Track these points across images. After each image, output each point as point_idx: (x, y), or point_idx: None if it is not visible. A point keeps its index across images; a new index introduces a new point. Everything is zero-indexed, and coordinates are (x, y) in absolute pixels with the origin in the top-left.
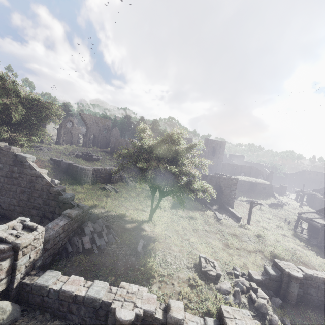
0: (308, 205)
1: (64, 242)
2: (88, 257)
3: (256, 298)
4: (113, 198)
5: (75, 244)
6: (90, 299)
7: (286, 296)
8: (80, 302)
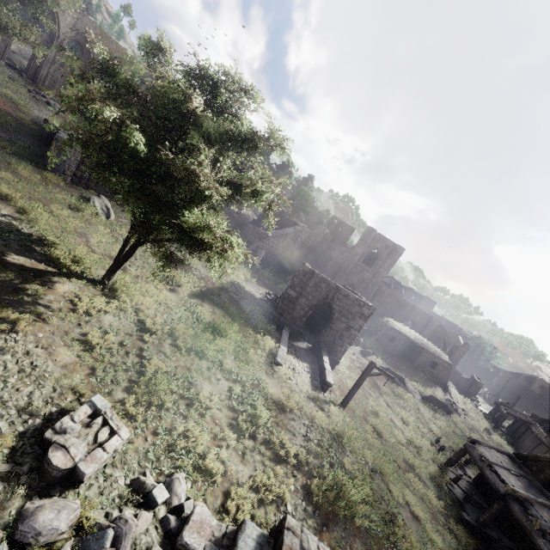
0: (506, 438)
1: None
2: None
3: None
4: (82, 219)
5: None
6: None
7: None
8: None
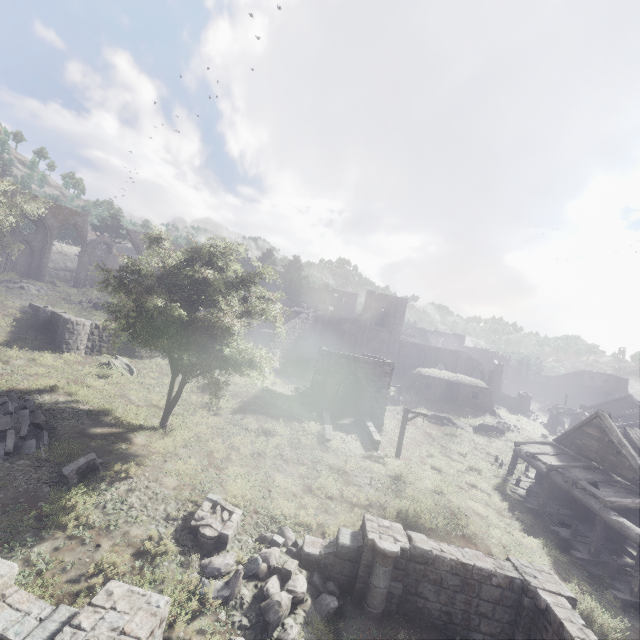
0: None
1: None
2: None
3: (274, 590)
4: (114, 383)
5: None
6: None
7: (364, 596)
8: None
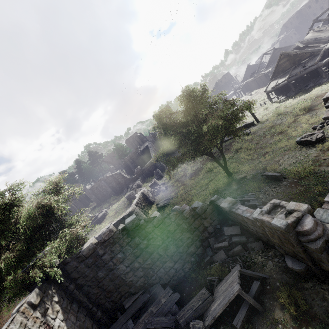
0: (250, 92)
1: None
2: None
3: None
4: (181, 201)
5: None
6: None
7: None
8: None
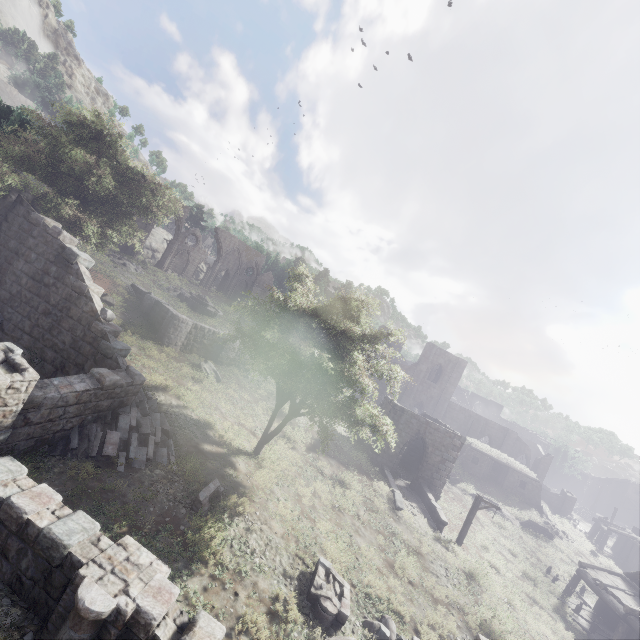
0: (614, 560)
1: (71, 425)
2: (101, 471)
3: None
4: (206, 389)
5: (90, 437)
6: (48, 539)
7: None
8: (31, 539)
